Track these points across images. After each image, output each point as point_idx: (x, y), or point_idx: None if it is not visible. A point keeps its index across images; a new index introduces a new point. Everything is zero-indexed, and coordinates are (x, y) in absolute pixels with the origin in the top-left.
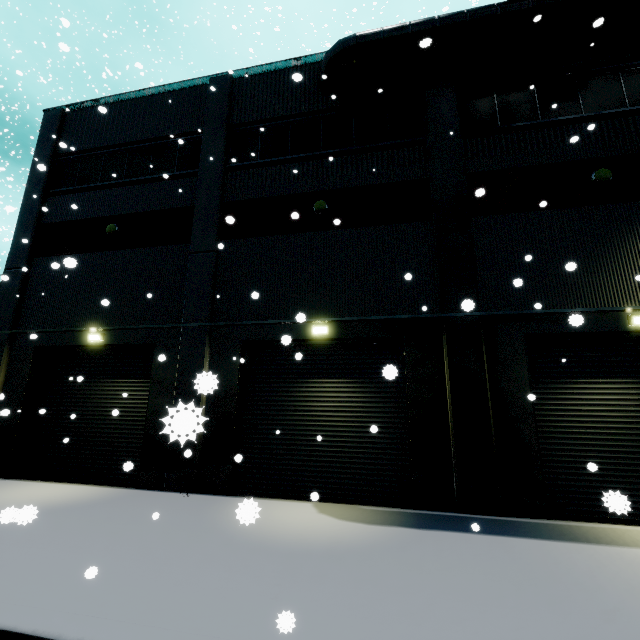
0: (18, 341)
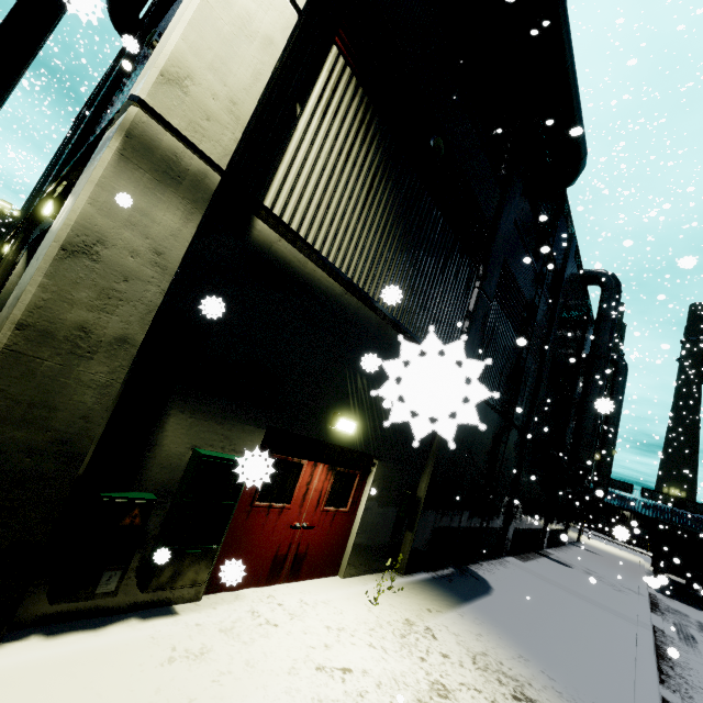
0: None
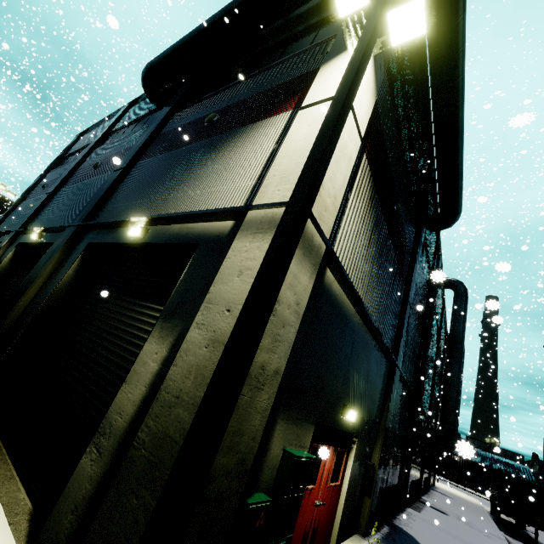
0: None
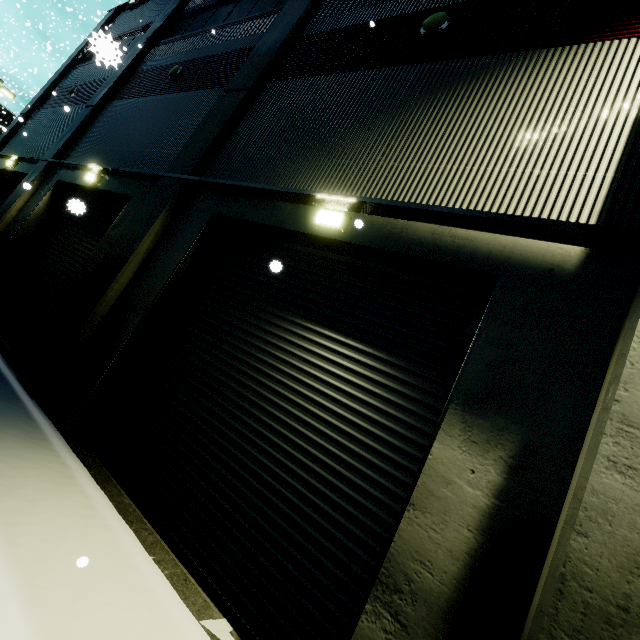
0: None
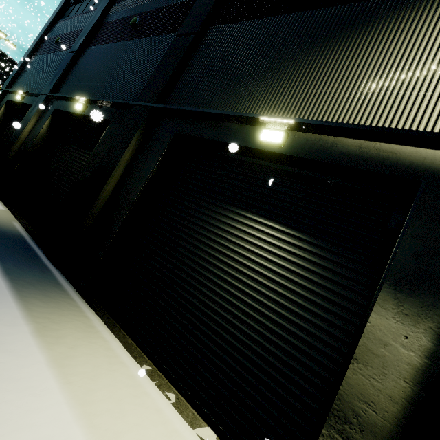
0: (6, 96)
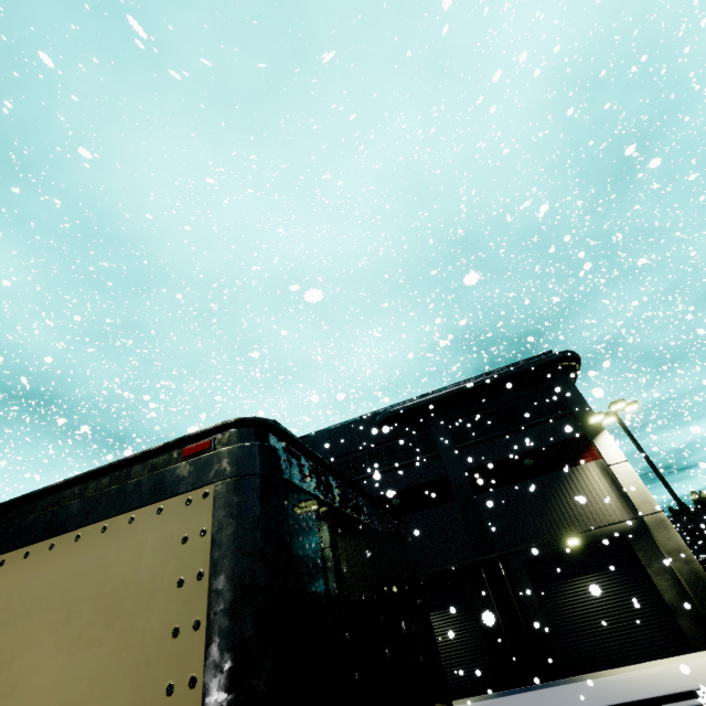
0: None
